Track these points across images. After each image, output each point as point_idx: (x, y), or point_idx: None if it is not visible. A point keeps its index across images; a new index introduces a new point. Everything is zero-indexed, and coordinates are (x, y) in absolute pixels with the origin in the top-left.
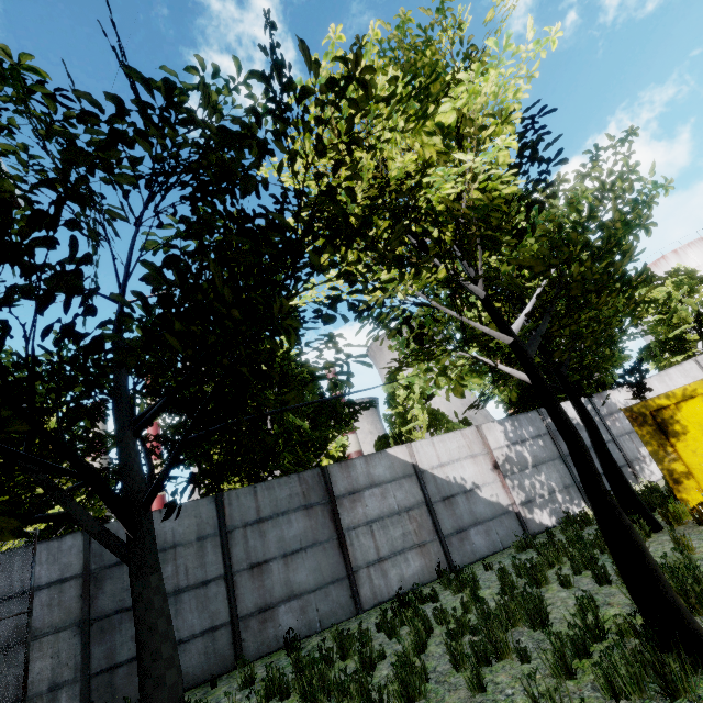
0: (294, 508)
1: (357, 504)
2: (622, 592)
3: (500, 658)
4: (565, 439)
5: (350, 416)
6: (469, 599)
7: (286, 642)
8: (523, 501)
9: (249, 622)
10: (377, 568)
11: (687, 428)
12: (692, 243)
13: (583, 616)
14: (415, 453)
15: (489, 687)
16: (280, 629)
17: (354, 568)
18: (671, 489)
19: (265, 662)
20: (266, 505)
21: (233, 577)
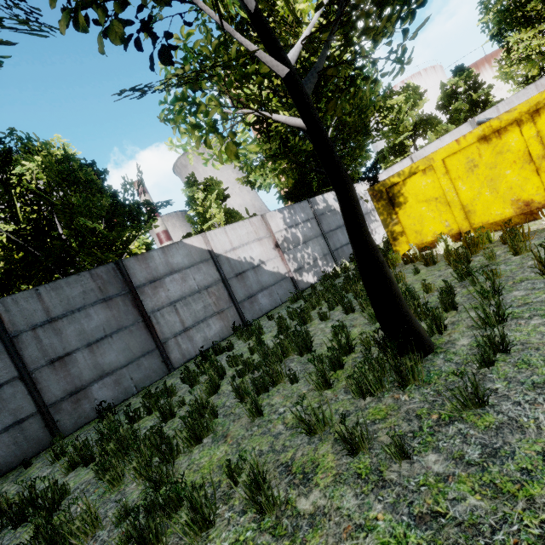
0: (91, 302)
1: (159, 290)
2: (363, 316)
3: (275, 384)
4: (336, 187)
5: (149, 216)
6: (255, 343)
7: (99, 412)
8: (296, 269)
9: (61, 406)
10: (183, 336)
11: (407, 199)
12: (414, 75)
13: (339, 340)
14: (210, 241)
15: (266, 410)
16: (96, 402)
17: (162, 340)
18: (388, 246)
19: (83, 431)
20: (56, 305)
21: (31, 375)
